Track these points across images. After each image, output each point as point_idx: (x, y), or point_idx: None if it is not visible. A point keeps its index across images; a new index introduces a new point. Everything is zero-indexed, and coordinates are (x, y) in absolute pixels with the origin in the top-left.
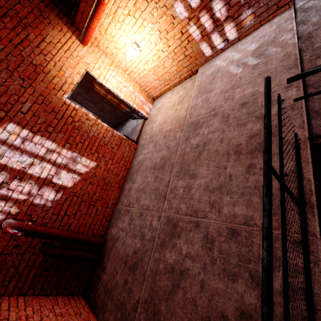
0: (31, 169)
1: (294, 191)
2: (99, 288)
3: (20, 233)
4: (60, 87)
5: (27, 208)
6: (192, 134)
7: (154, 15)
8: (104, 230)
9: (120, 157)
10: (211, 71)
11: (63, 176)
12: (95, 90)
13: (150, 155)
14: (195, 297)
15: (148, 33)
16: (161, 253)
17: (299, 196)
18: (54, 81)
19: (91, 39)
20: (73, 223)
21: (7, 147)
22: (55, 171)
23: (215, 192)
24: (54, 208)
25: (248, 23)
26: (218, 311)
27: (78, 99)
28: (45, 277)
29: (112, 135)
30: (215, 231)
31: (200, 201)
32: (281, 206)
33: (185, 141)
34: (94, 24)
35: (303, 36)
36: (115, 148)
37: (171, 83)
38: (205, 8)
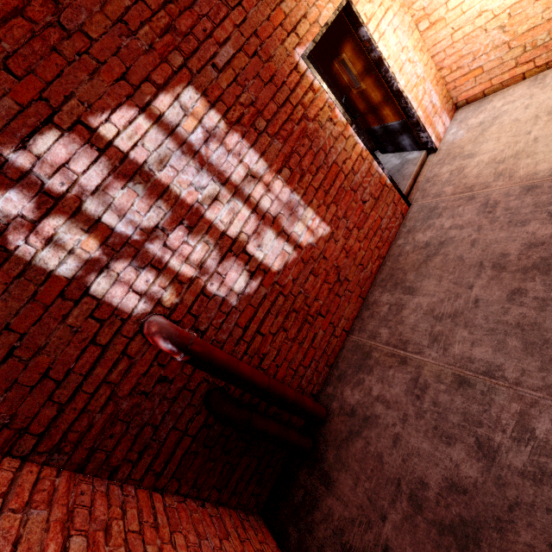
0: (212, 210)
1: None
2: (317, 525)
3: (181, 356)
4: (294, 26)
5: (193, 299)
6: None
7: None
8: (319, 384)
9: (373, 227)
10: None
11: (268, 243)
12: (331, 68)
13: (468, 233)
14: None
15: None
16: None
17: None
18: (284, 5)
19: None
20: (268, 355)
21: (176, 145)
22: (254, 226)
23: None
24: (241, 313)
25: None
26: None
27: None
28: (204, 461)
29: (368, 172)
30: None
31: None
32: None
33: None
34: None
35: None
36: (368, 202)
37: (543, 57)
38: None
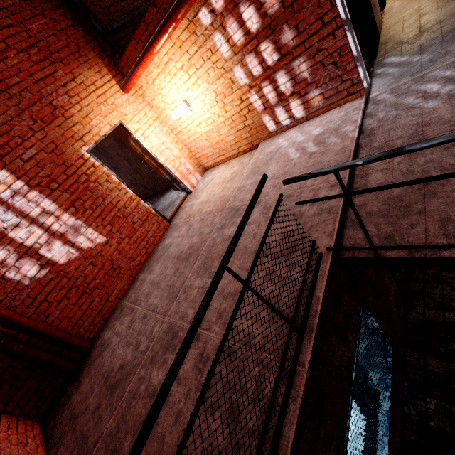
0: (14, 232)
1: (301, 310)
2: (64, 412)
3: None
4: (81, 137)
5: None
6: (229, 222)
7: (210, 75)
8: (96, 331)
9: (141, 236)
10: (270, 150)
11: (56, 248)
12: (131, 146)
13: (179, 240)
14: (165, 431)
15: (202, 92)
16: (149, 369)
17: (293, 314)
18: (75, 128)
19: (135, 86)
20: (53, 314)
21: None
22: (46, 239)
23: (228, 299)
24: (32, 289)
25: (317, 104)
26: (184, 452)
27: (110, 152)
28: None
29: (137, 206)
30: (213, 348)
31: (210, 308)
32: (232, 315)
33: (219, 229)
34: (138, 72)
35: (366, 131)
36: (137, 223)
37: (228, 154)
38: (269, 79)
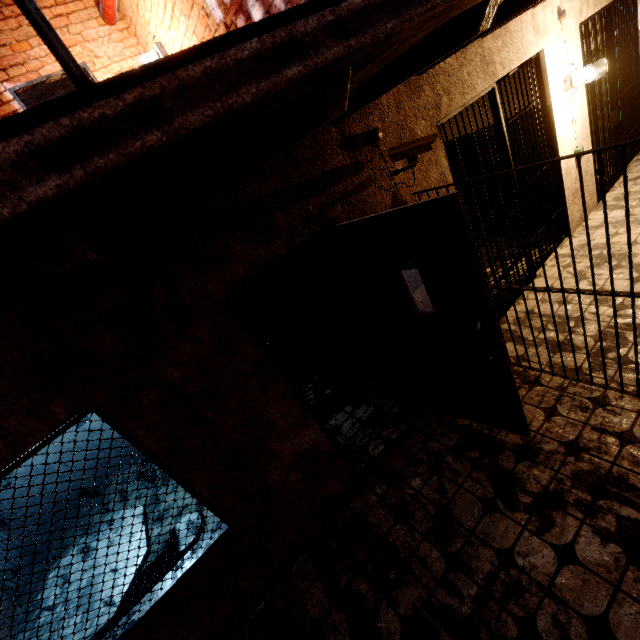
0: None
1: None
2: None
3: None
4: (7, 67)
5: None
6: None
7: (183, 0)
8: None
9: None
10: None
11: None
12: None
13: None
14: None
15: (185, 35)
16: None
17: None
18: None
19: (127, 18)
20: None
21: None
22: None
23: None
24: None
25: None
26: None
27: None
28: None
29: None
30: None
31: None
32: None
33: None
34: None
35: None
36: None
37: None
38: (242, 12)
